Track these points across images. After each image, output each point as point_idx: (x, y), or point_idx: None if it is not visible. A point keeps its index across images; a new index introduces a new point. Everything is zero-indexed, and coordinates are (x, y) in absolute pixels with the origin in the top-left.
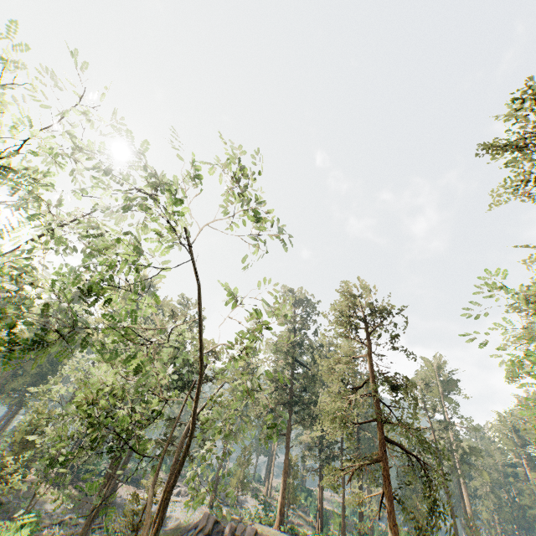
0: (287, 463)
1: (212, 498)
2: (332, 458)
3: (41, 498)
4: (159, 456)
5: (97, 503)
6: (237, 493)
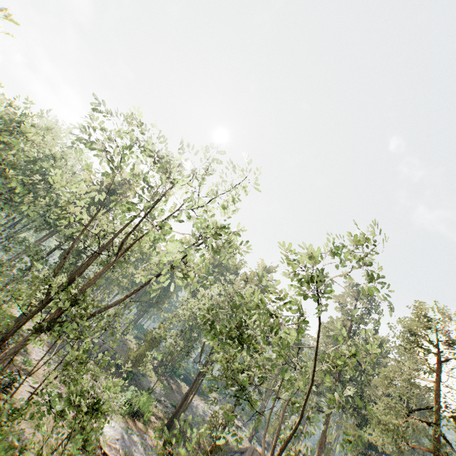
0: (323, 439)
1: (252, 434)
2: (369, 455)
3: (149, 378)
4: (258, 410)
5: (183, 401)
6: (272, 440)
